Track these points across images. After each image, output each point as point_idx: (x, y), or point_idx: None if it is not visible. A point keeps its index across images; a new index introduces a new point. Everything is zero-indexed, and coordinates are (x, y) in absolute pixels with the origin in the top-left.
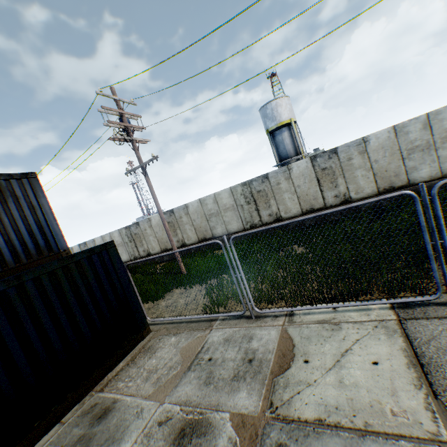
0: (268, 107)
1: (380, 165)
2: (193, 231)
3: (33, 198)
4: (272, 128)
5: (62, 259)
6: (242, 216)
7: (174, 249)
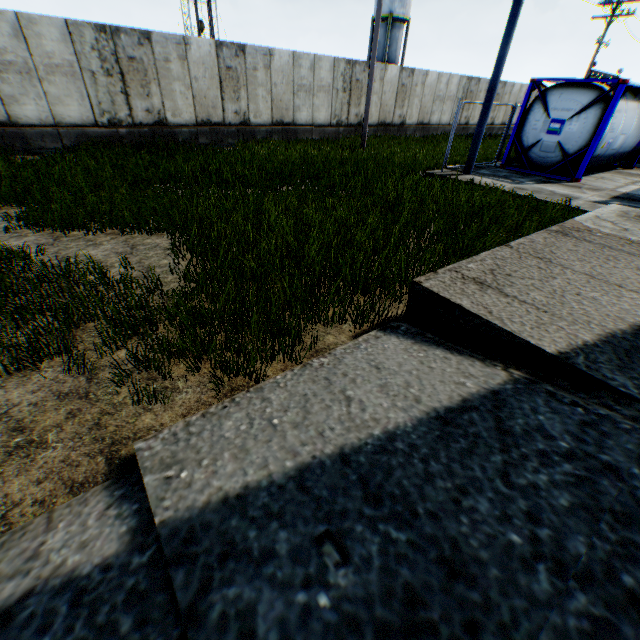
0: None
1: None
2: (503, 113)
3: None
4: (399, 17)
5: None
6: None
7: None
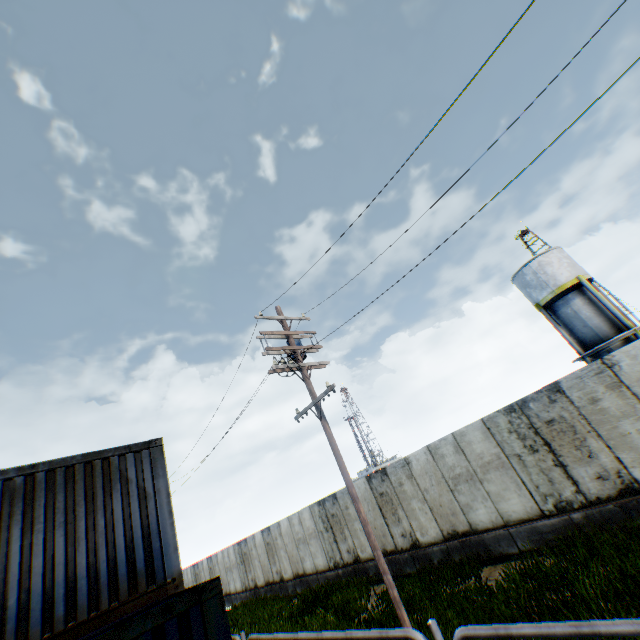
0: (526, 272)
1: None
2: (428, 513)
3: (148, 479)
4: (545, 299)
5: (100, 637)
6: (527, 481)
7: (382, 569)
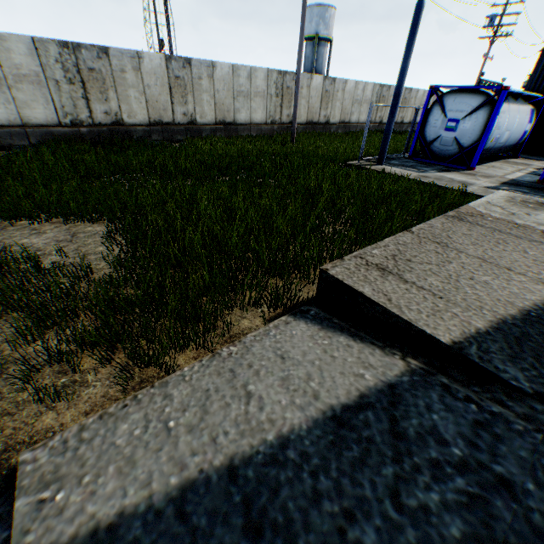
0: (329, 12)
1: None
2: (411, 113)
3: None
4: (324, 37)
5: None
6: None
7: None
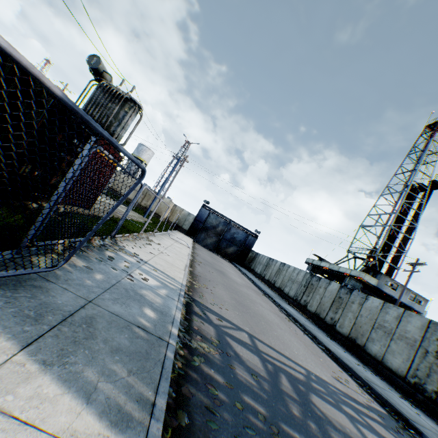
0: (142, 146)
1: (117, 182)
2: None
3: None
4: (135, 155)
5: None
6: None
7: None
